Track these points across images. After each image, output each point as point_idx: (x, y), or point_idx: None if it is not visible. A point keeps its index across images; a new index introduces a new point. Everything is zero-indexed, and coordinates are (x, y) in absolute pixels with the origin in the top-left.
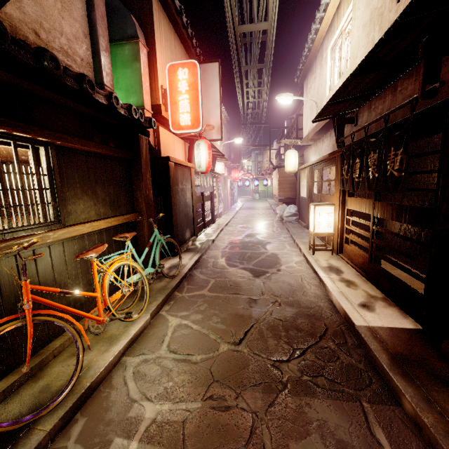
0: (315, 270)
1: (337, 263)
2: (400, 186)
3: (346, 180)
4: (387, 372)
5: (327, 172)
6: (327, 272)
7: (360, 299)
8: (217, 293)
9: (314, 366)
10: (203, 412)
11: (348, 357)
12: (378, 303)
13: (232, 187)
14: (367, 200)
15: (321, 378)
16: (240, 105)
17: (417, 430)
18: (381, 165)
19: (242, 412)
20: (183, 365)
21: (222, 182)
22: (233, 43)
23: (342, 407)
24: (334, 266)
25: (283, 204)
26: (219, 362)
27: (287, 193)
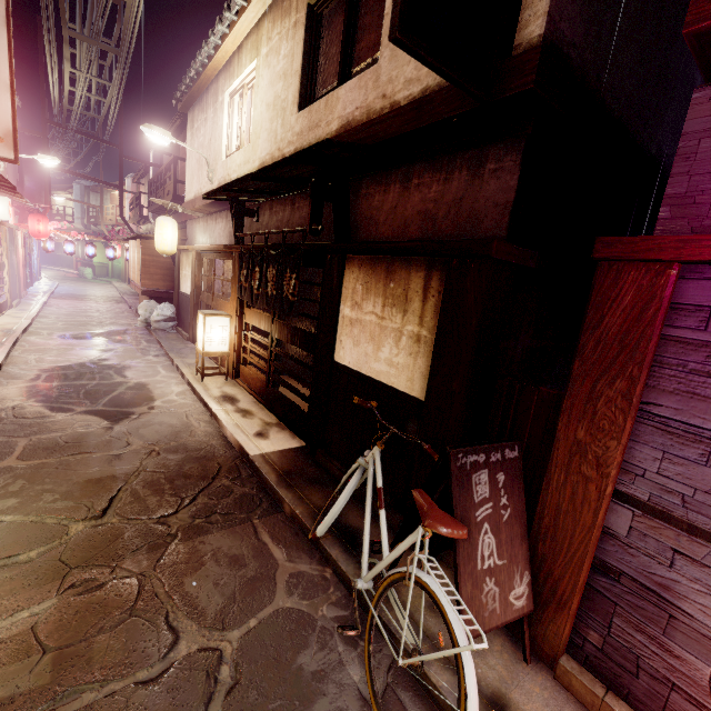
0: (205, 402)
1: (232, 390)
2: (293, 310)
3: (245, 288)
4: (275, 489)
5: (221, 263)
6: (221, 403)
7: (257, 428)
8: (40, 459)
9: (208, 507)
10: (64, 605)
11: (242, 488)
12: (273, 429)
13: (29, 250)
14: (266, 317)
15: (215, 515)
16: (55, 92)
17: (293, 523)
18: (279, 283)
19: (124, 581)
20: (4, 572)
21: (6, 238)
22: None
23: (236, 531)
24: (229, 395)
25: (151, 300)
26: (74, 546)
27: (159, 283)
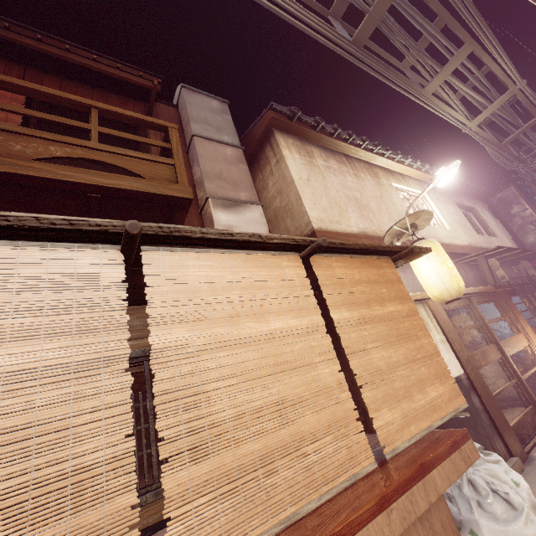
0: None
1: None
2: None
3: (533, 310)
4: None
5: None
6: None
7: None
8: None
9: None
10: None
11: None
12: None
13: None
14: None
15: None
16: None
17: None
18: None
19: None
20: None
21: None
22: (481, 33)
23: None
24: None
25: None
26: None
27: None
